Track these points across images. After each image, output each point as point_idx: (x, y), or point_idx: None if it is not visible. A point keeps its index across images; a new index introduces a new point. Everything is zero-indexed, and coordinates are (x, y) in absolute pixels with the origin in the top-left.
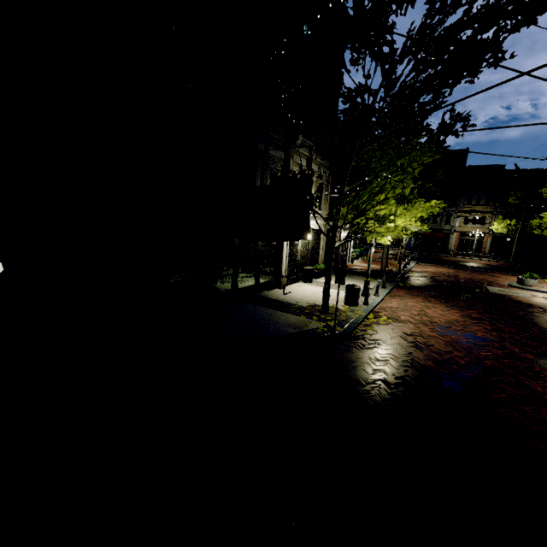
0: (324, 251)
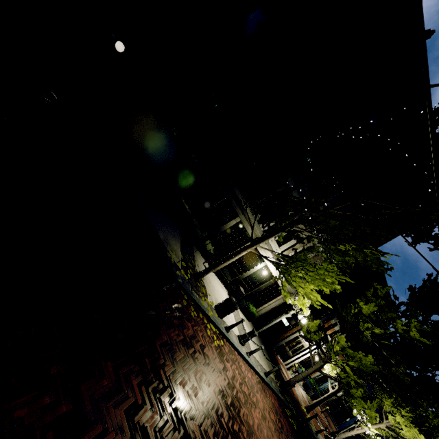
0: (269, 309)
